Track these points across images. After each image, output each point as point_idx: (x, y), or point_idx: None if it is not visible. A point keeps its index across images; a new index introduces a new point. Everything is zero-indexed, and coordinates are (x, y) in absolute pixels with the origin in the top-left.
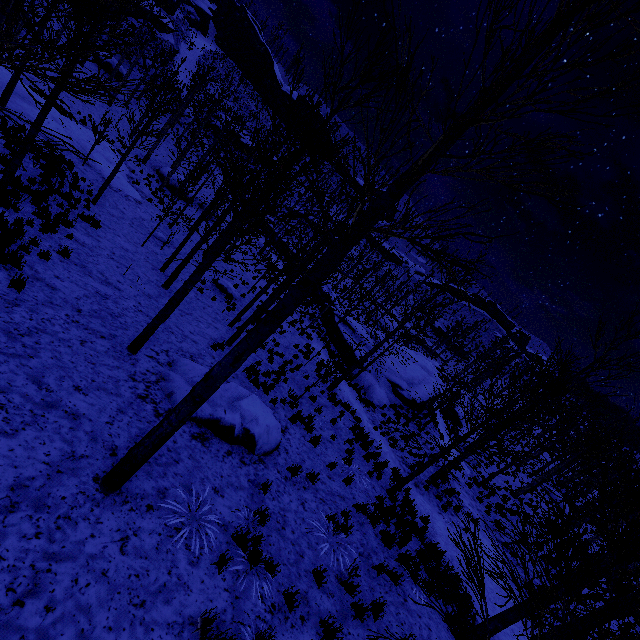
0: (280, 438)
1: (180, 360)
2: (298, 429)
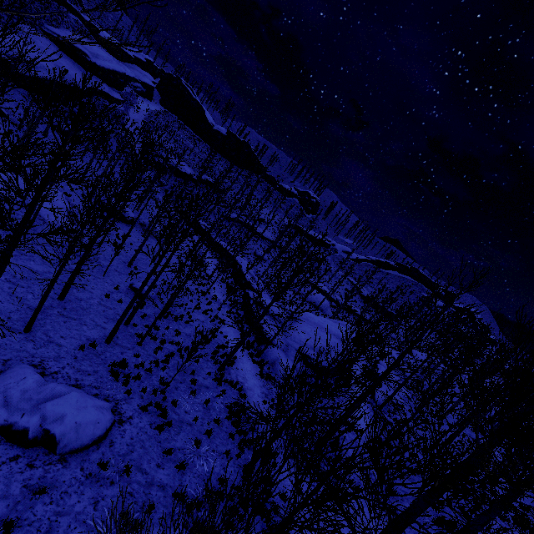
0: (101, 432)
1: (13, 367)
2: (148, 417)
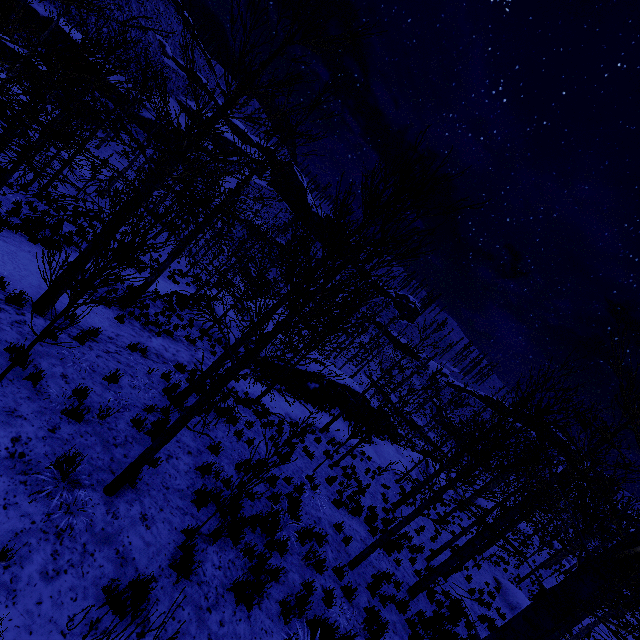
0: None
1: None
2: None
